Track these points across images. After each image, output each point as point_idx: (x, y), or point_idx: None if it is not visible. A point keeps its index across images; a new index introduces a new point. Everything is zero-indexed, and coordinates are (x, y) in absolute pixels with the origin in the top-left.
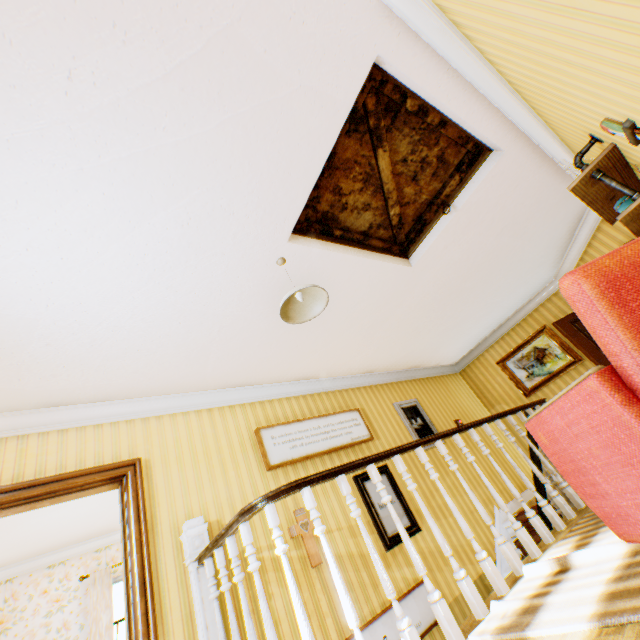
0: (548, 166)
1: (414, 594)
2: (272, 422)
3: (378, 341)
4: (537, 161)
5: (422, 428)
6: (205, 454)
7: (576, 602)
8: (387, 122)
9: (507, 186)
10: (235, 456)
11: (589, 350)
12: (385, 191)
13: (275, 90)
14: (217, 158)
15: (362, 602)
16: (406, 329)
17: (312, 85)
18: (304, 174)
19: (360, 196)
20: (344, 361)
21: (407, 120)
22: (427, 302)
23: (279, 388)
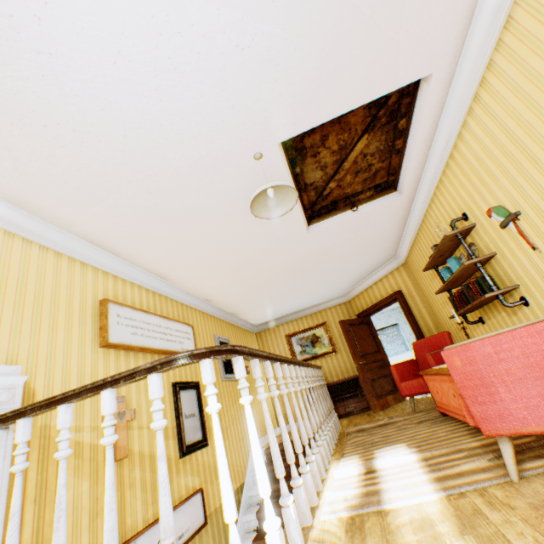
0: (402, 222)
1: (191, 501)
2: (120, 301)
3: (238, 277)
4: (403, 215)
5: (227, 363)
6: (36, 298)
7: (412, 484)
8: (383, 122)
9: (384, 218)
10: (71, 317)
11: (352, 345)
12: (342, 166)
13: (389, 24)
14: (318, 23)
15: (150, 504)
16: (261, 279)
17: (401, 49)
18: (338, 104)
19: (329, 156)
20: (203, 279)
21: (389, 131)
22: (289, 266)
23: (137, 273)
